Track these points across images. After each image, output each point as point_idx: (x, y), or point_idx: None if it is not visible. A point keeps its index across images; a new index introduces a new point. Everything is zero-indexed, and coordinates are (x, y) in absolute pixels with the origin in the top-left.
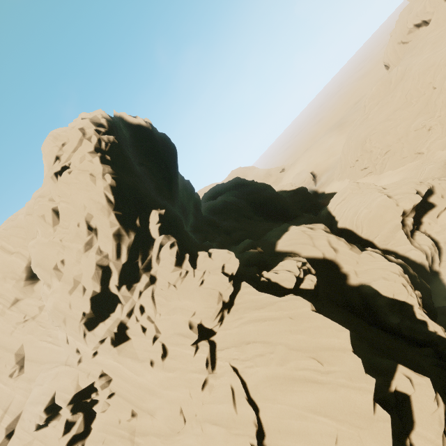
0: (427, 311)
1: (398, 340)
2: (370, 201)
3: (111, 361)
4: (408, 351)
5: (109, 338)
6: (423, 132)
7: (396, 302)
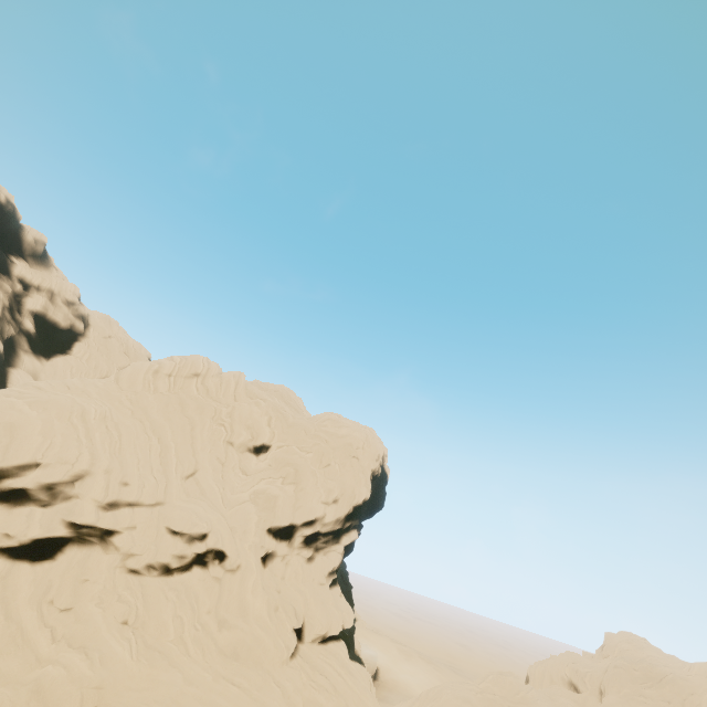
0: None
1: None
2: None
3: (254, 562)
4: None
5: (265, 549)
6: None
7: None
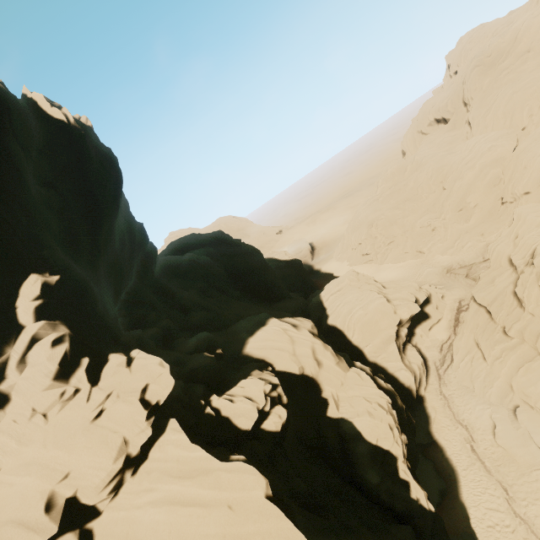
0: (409, 456)
1: (374, 509)
2: (368, 302)
3: None
4: (385, 535)
5: None
6: (427, 231)
7: (379, 451)
